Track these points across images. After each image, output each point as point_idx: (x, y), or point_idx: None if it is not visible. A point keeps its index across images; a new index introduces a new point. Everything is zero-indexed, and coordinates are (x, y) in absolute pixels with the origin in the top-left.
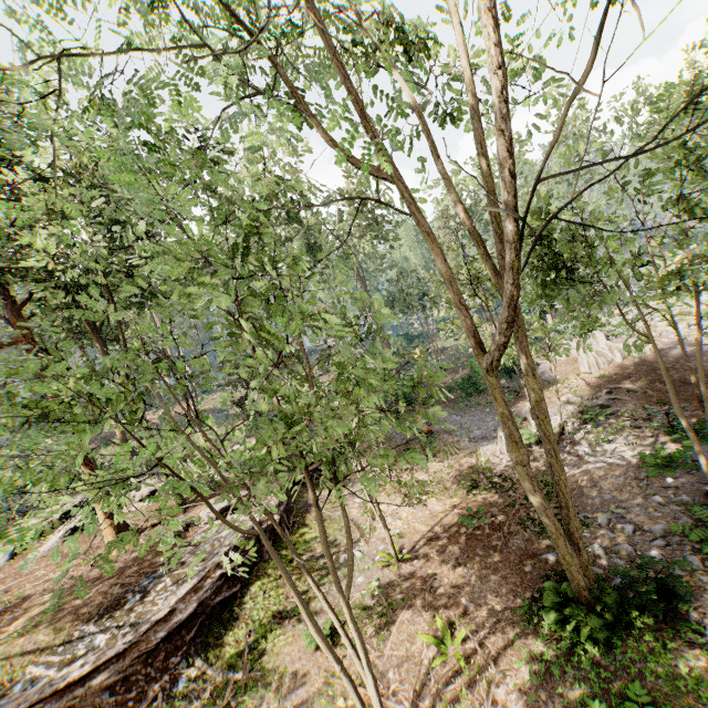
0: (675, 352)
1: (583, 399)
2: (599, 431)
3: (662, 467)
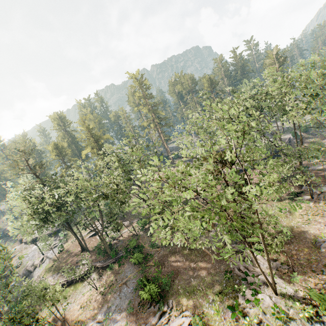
0: None
1: None
2: None
3: None
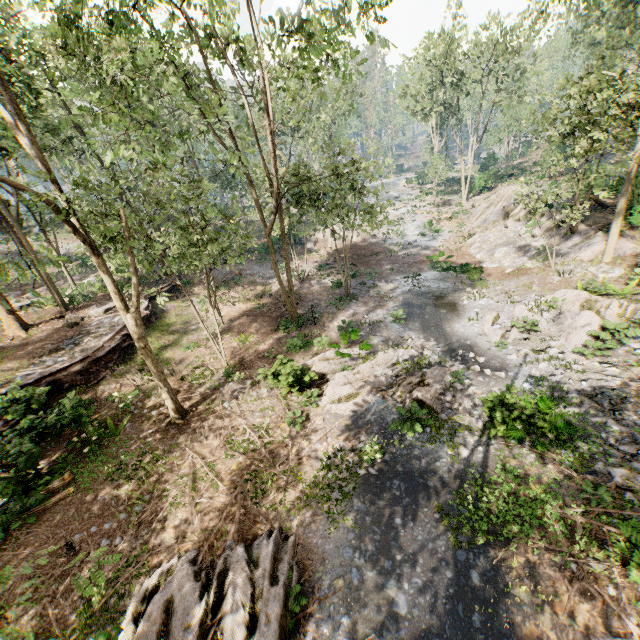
0: (369, 241)
1: (322, 261)
2: (323, 275)
3: (338, 287)
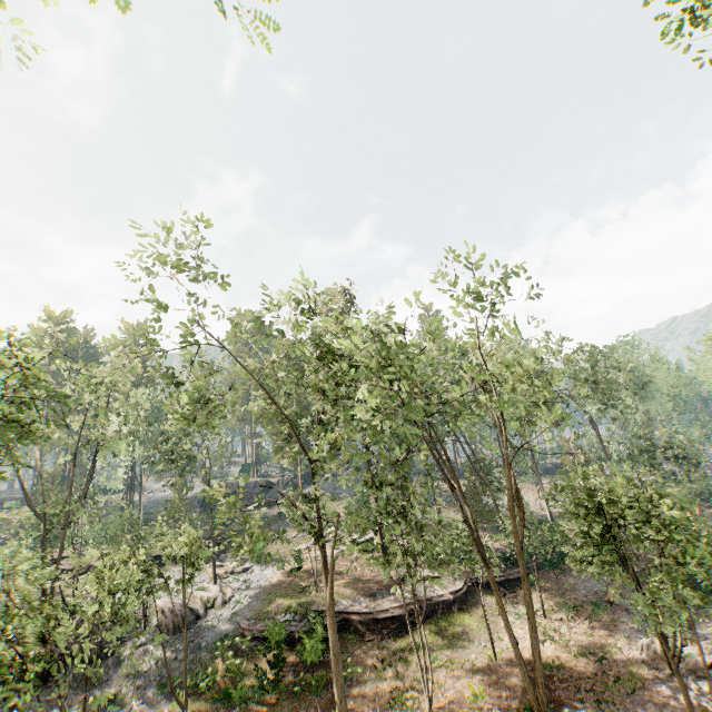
0: None
1: None
2: None
3: None
